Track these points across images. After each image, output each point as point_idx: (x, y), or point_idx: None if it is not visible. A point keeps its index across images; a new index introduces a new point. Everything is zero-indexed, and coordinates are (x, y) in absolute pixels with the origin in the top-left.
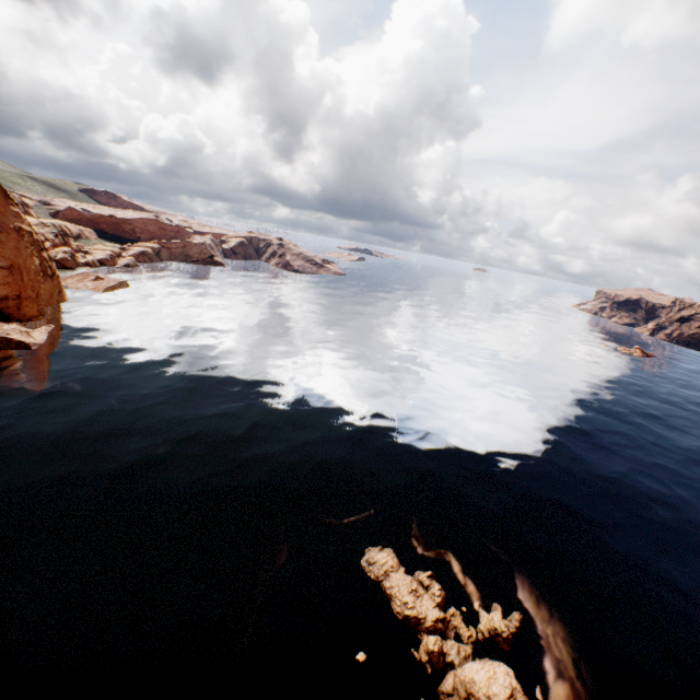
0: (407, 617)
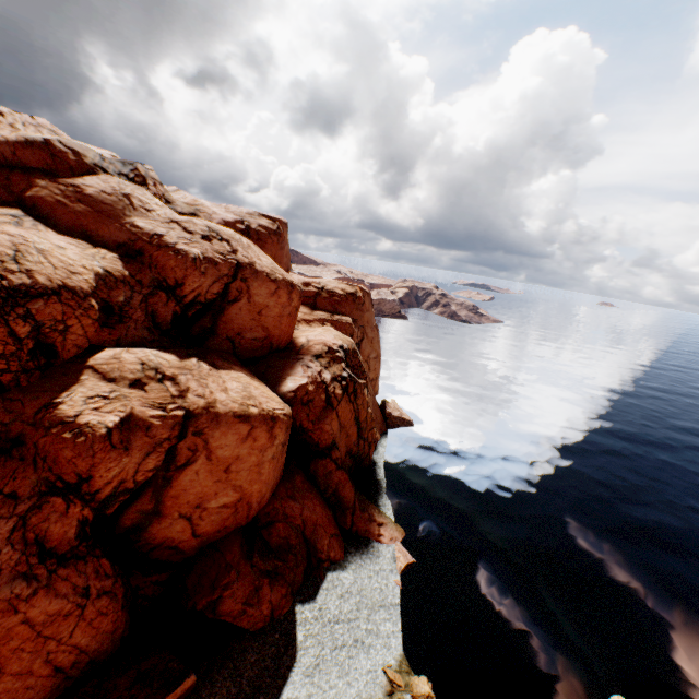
0: None
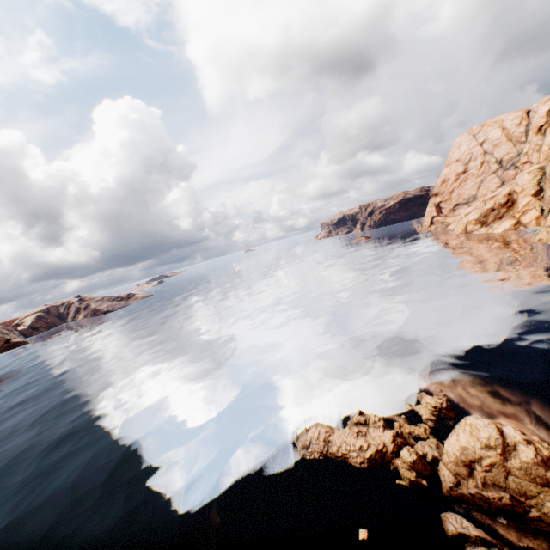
0: (371, 459)
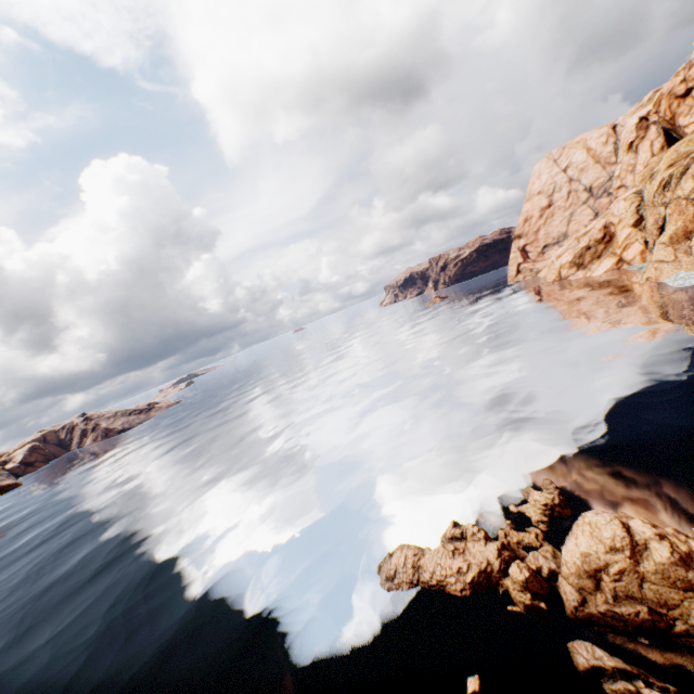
0: (474, 583)
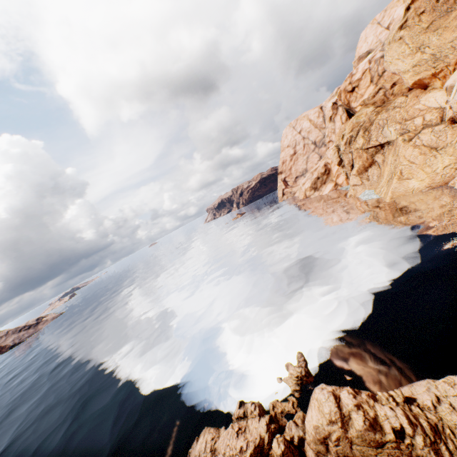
0: None
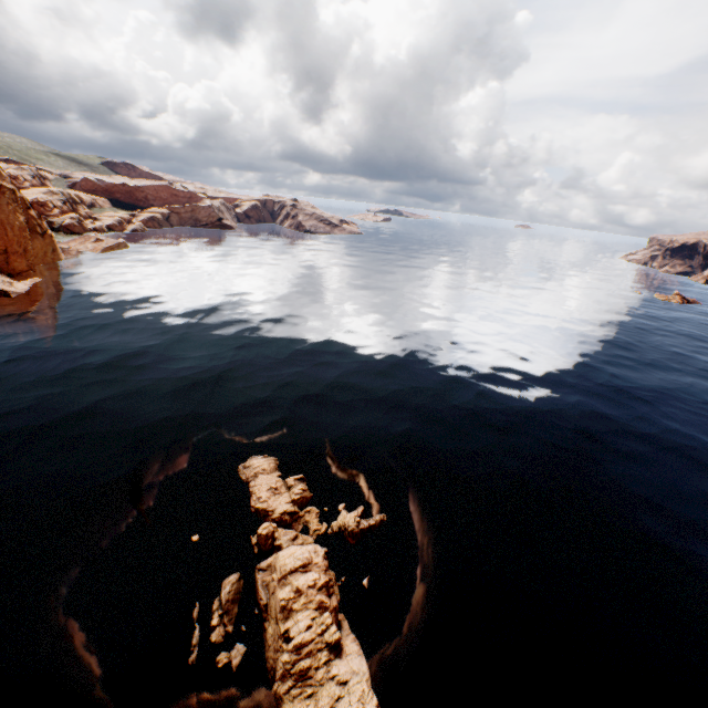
0: (258, 510)
